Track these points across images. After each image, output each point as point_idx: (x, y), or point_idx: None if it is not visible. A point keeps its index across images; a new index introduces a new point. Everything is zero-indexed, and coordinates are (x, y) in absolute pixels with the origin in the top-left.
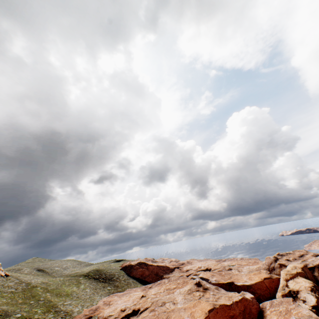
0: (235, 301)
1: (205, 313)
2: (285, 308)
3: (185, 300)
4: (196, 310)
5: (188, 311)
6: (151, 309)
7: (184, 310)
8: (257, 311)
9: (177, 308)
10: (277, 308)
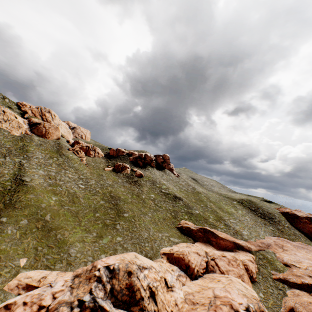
0: None
1: None
2: None
3: None
4: None
5: None
6: None
7: None
8: None
9: None
10: None
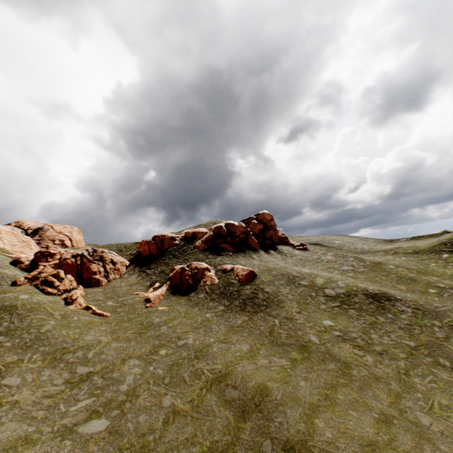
0: None
1: None
2: None
3: None
4: None
5: None
6: None
7: None
8: None
9: None
10: None
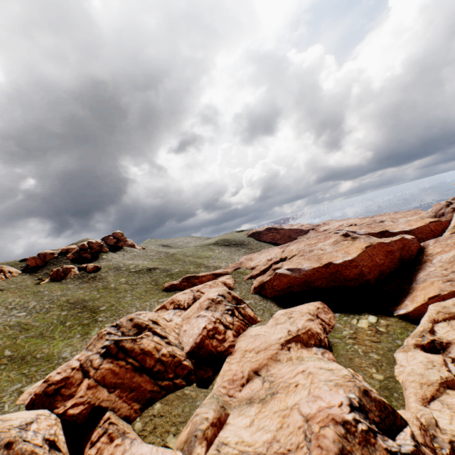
0: (393, 240)
1: (361, 249)
2: (454, 241)
3: (334, 247)
4: (350, 249)
5: (340, 252)
6: (299, 255)
7: (335, 252)
8: (417, 249)
9: (327, 252)
10: (443, 243)
